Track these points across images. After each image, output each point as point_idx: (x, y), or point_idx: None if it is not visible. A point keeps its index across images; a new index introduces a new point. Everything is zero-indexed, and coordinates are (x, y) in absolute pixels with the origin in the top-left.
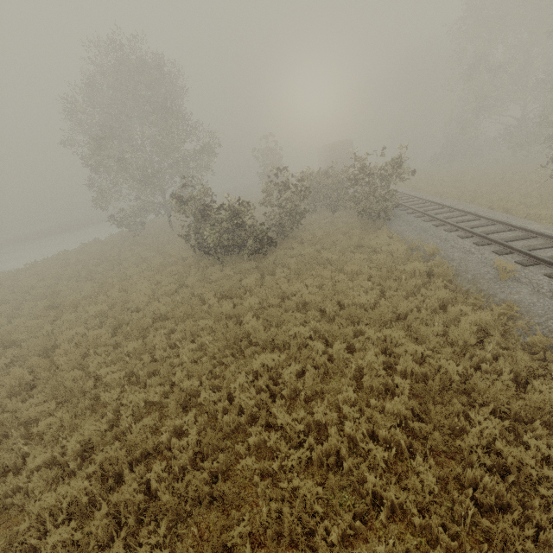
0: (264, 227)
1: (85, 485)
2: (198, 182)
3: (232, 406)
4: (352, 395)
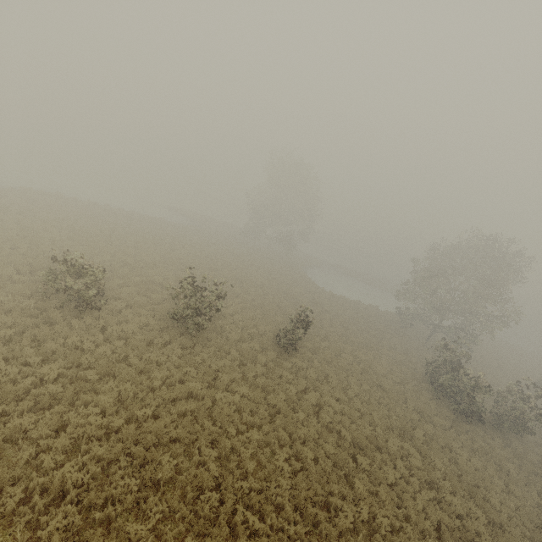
0: (483, 407)
1: (339, 407)
2: (473, 335)
3: (385, 442)
4: (431, 495)
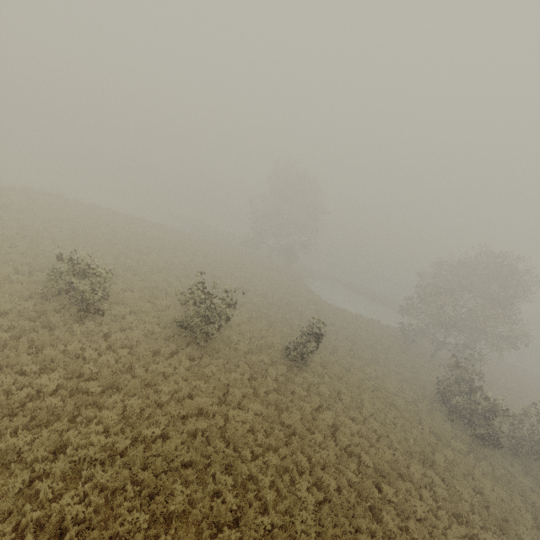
0: (501, 431)
1: (356, 428)
2: (480, 353)
3: (407, 468)
4: (462, 532)
